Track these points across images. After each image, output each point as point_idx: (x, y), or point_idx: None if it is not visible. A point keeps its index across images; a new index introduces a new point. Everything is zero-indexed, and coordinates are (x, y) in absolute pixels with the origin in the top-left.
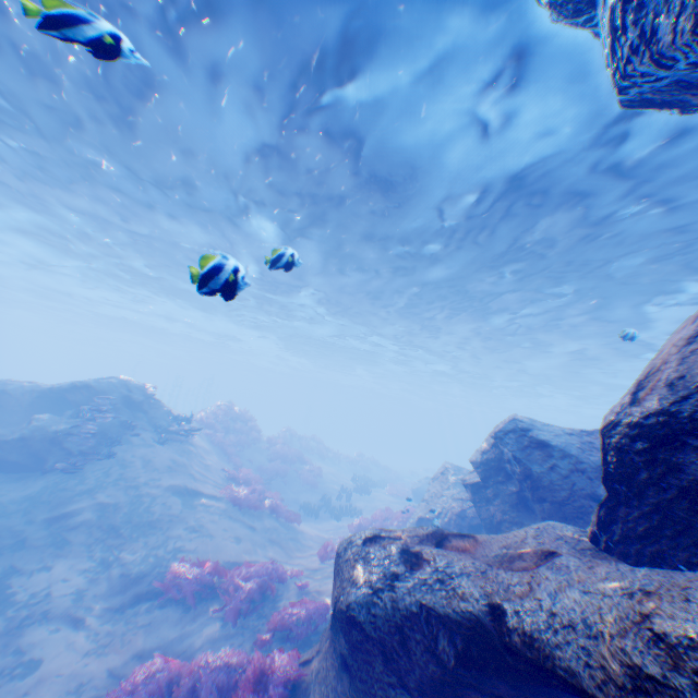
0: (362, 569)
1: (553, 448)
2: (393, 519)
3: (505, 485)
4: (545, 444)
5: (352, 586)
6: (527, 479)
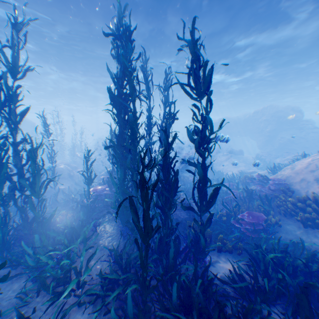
0: None
1: None
2: None
3: None
4: None
5: None
6: None
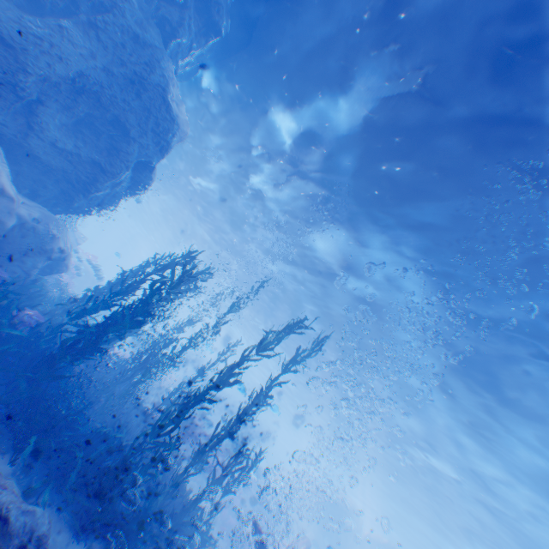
0: None
1: None
2: None
3: None
4: None
5: None
6: None
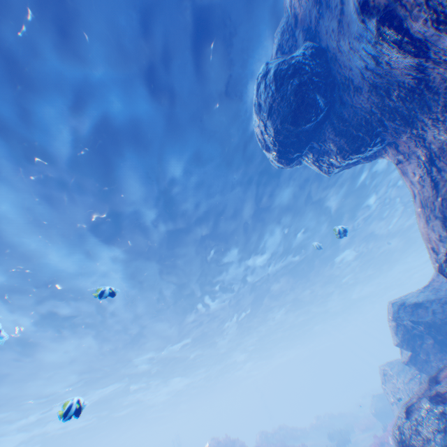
0: (424, 429)
1: (424, 302)
2: (388, 439)
3: (425, 343)
4: (418, 303)
5: (431, 442)
6: (430, 328)
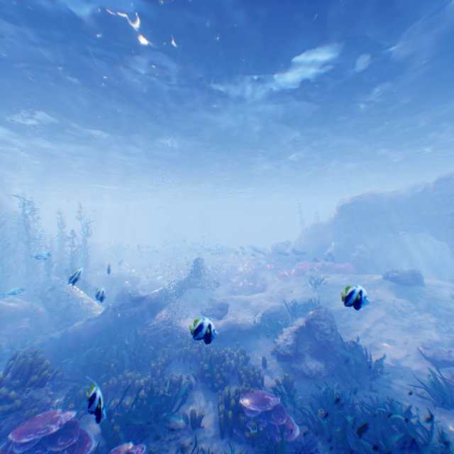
0: None
1: None
2: None
3: None
4: None
5: None
6: None
